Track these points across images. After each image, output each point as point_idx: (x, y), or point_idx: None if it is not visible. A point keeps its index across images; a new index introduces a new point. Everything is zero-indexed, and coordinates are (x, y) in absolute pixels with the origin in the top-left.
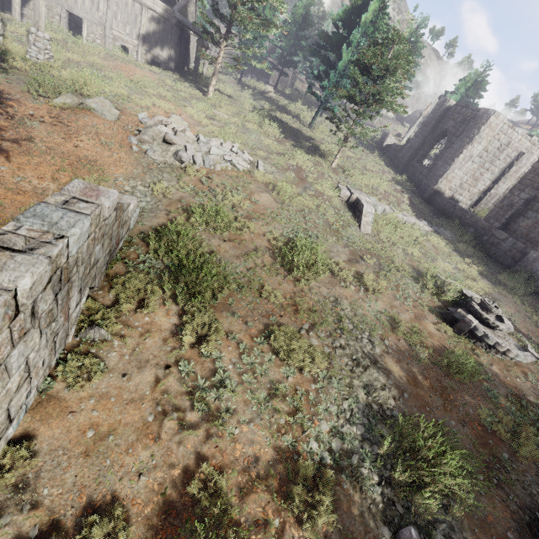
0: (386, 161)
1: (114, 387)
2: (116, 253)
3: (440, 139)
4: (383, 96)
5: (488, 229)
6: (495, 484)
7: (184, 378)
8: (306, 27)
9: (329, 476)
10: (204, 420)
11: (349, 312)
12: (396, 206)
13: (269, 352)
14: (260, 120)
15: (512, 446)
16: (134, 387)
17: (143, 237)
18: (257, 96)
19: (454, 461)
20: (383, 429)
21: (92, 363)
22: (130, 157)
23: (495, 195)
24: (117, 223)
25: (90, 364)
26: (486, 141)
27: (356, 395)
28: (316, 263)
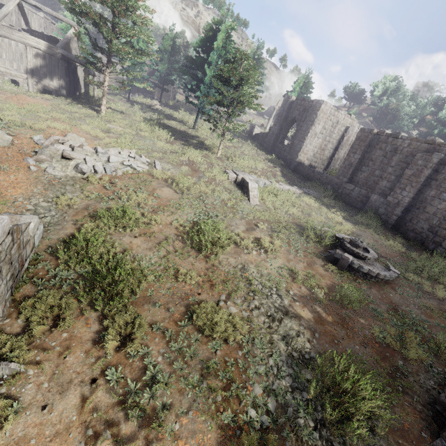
0: (257, 146)
1: (34, 426)
2: (22, 274)
3: (292, 124)
4: (244, 98)
5: (340, 184)
6: (401, 392)
7: (113, 387)
8: (176, 54)
9: (272, 440)
10: (141, 427)
11: (257, 274)
12: (273, 179)
13: (195, 332)
14: (151, 127)
15: (403, 353)
16: (57, 418)
17: (51, 252)
18: (145, 109)
19: (368, 386)
20: (307, 374)
21: (2, 406)
22: (29, 176)
23: (338, 159)
24: (16, 246)
25: (0, 408)
26: (323, 122)
27: (278, 349)
28: (220, 238)
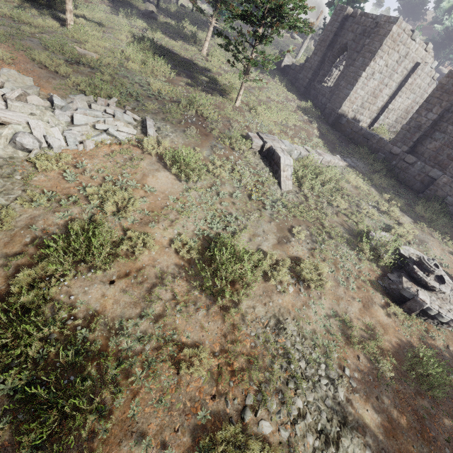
0: (287, 85)
1: None
2: None
3: (340, 55)
4: (286, 11)
5: (396, 153)
6: None
7: None
8: None
9: None
10: None
11: (297, 337)
12: (308, 143)
13: None
14: (143, 53)
15: None
16: None
17: None
18: (136, 19)
19: None
20: None
21: None
22: None
23: (392, 110)
24: None
25: None
26: (387, 55)
27: None
28: (244, 275)
